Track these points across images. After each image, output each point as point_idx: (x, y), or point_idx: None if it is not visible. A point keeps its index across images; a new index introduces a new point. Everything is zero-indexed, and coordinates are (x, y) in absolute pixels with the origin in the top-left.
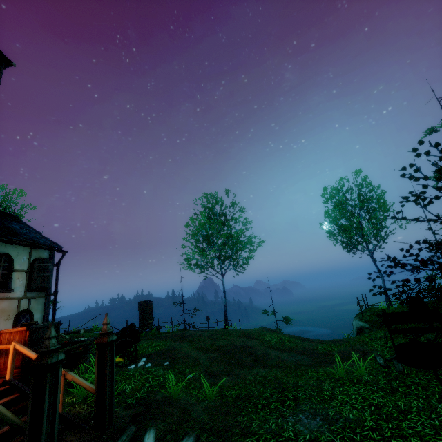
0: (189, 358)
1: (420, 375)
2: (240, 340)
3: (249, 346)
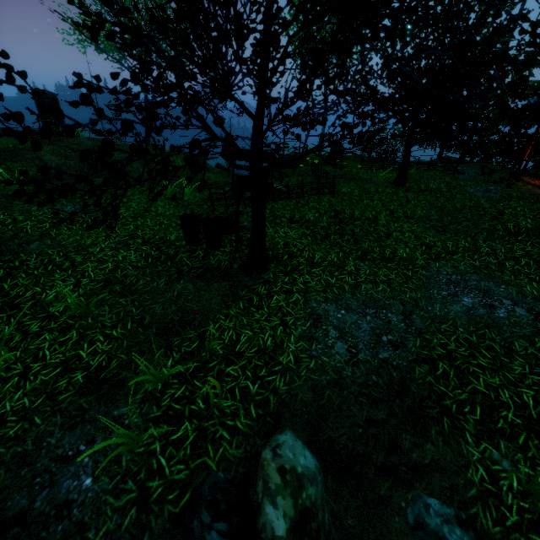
0: (36, 160)
1: (228, 202)
2: (120, 156)
3: (124, 162)
